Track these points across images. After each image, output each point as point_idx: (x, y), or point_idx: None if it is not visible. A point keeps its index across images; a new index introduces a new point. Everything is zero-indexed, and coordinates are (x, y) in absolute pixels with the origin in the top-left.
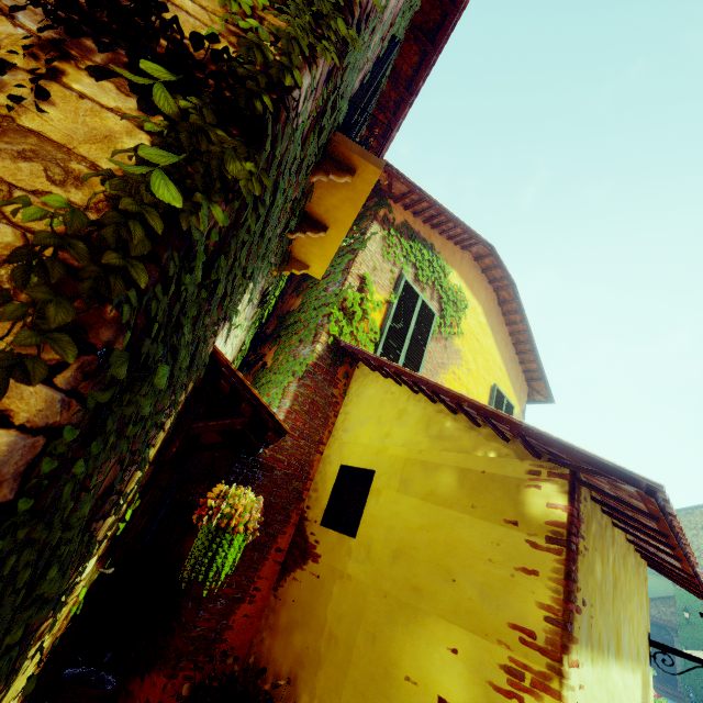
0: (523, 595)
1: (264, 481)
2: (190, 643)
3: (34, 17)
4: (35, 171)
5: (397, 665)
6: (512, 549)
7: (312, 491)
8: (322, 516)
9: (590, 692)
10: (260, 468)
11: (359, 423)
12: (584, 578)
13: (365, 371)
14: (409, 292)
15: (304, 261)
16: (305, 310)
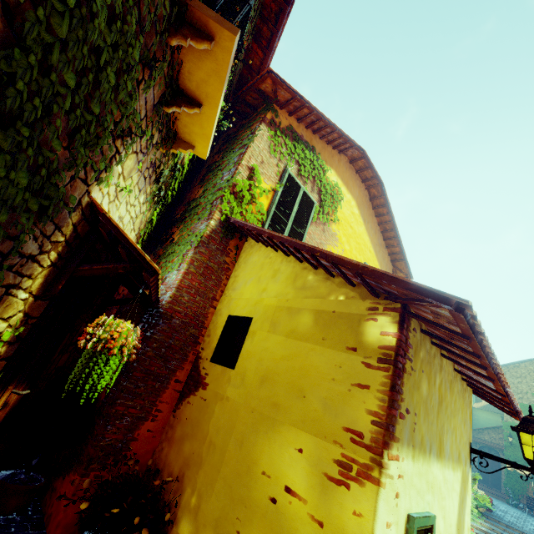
0: (356, 405)
1: (164, 327)
2: (100, 450)
3: None
4: None
5: (256, 463)
6: (351, 370)
7: (206, 337)
8: (215, 357)
9: (409, 481)
10: (161, 317)
11: (244, 283)
12: (410, 392)
13: (251, 243)
14: (292, 184)
15: (190, 142)
16: (205, 196)
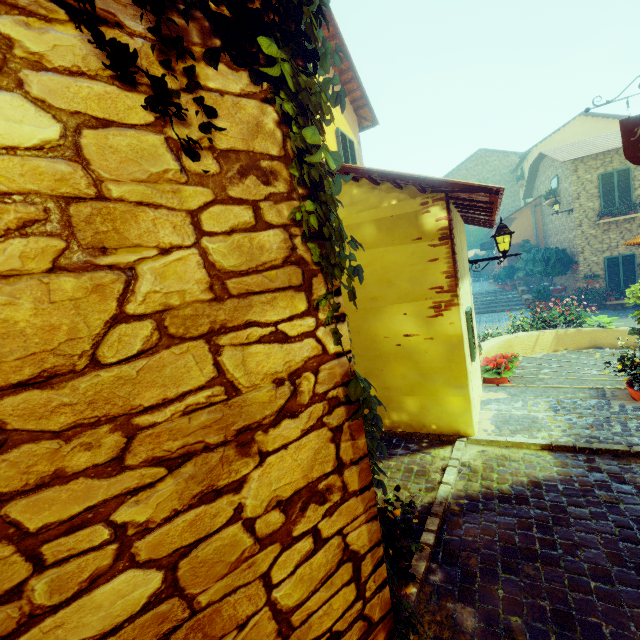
0: (433, 273)
1: None
2: None
3: (126, 11)
4: (254, 183)
5: (377, 336)
6: (422, 254)
7: None
8: None
9: (463, 297)
10: None
11: None
12: (456, 249)
13: None
14: None
15: None
16: None
